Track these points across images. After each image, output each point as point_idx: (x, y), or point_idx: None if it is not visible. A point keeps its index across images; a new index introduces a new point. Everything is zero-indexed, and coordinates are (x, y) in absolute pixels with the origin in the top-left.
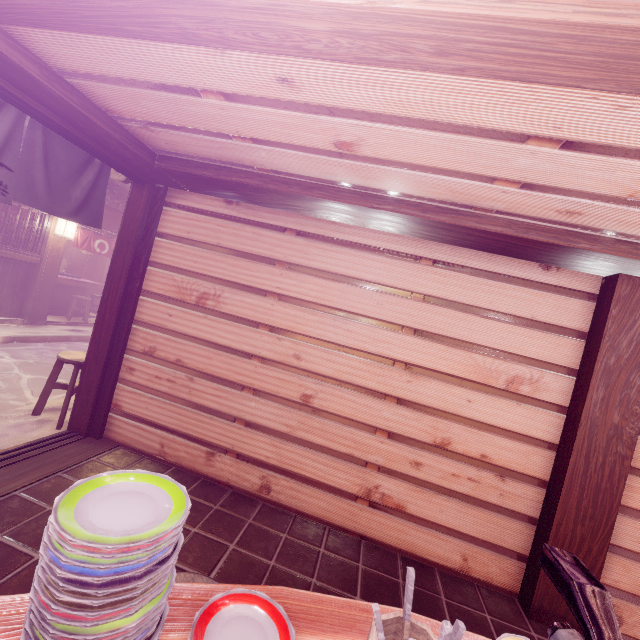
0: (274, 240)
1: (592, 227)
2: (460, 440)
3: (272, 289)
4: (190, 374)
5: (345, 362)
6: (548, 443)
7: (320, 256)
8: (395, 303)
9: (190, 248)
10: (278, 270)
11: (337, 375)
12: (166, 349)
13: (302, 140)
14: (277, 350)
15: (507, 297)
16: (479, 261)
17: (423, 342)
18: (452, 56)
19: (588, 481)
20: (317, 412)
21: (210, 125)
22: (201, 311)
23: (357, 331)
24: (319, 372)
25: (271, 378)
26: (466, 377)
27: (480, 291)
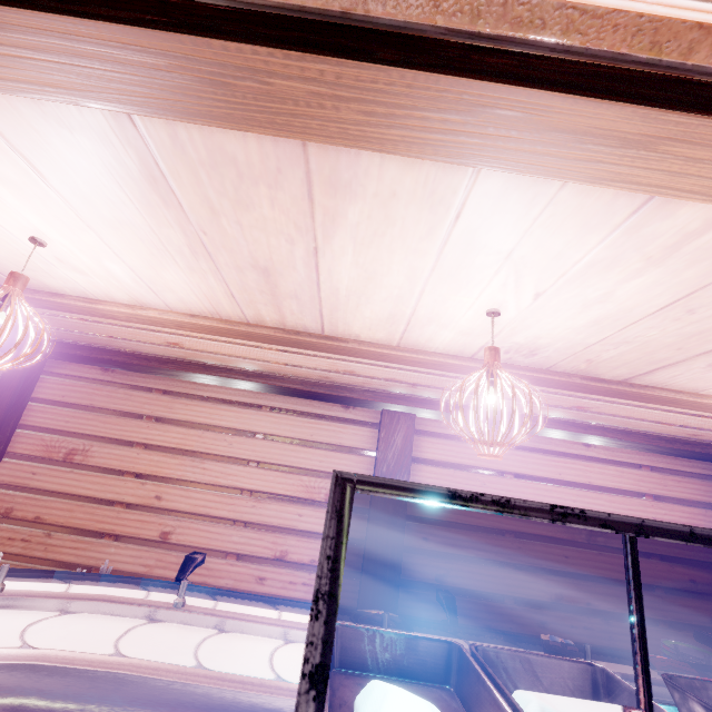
0: (144, 399)
1: (345, 384)
2: (295, 550)
3: (139, 440)
4: (48, 530)
5: (201, 497)
6: (358, 540)
7: (183, 409)
8: (243, 442)
9: (63, 410)
10: (146, 423)
11: (194, 509)
12: (25, 508)
13: (146, 340)
14: (140, 494)
15: (323, 430)
16: (302, 406)
17: (264, 471)
18: (185, 328)
19: (379, 563)
20: (175, 547)
21: (79, 329)
22: (68, 466)
23: (212, 468)
24: (178, 509)
25: (133, 521)
26: (297, 496)
27: (304, 427)
